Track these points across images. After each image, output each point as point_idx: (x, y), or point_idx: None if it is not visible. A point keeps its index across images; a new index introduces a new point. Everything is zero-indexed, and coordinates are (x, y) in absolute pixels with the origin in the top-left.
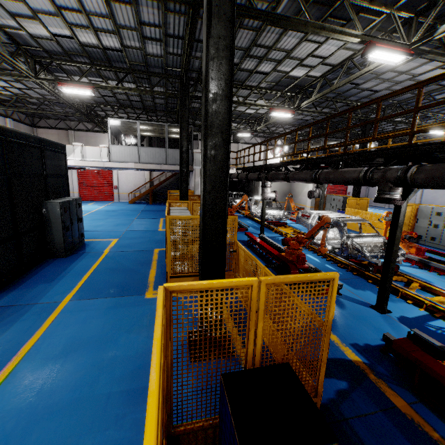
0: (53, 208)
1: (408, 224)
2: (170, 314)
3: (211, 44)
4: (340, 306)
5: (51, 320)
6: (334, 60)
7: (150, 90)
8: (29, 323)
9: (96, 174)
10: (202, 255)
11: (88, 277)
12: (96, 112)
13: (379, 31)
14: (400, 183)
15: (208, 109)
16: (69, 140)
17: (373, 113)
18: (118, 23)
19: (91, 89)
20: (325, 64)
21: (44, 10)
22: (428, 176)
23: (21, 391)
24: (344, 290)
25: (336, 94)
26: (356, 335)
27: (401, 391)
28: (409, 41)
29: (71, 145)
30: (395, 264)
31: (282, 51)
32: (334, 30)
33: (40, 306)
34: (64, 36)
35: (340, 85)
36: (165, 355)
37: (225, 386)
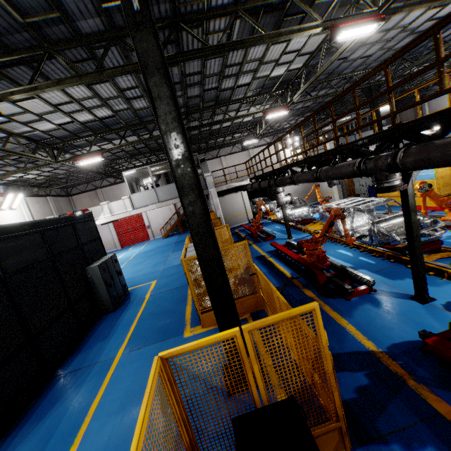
0: (94, 272)
1: (450, 183)
2: (172, 376)
3: (160, 122)
4: (375, 304)
5: (109, 377)
6: (309, 48)
7: (149, 138)
8: (93, 383)
9: (128, 220)
10: (210, 298)
11: (135, 326)
12: (113, 167)
13: (343, 7)
14: (393, 169)
15: (174, 175)
16: (99, 197)
17: (376, 76)
18: (104, 98)
19: (100, 155)
20: (302, 54)
21: (46, 111)
22: (416, 159)
23: (93, 448)
24: (380, 285)
25: (327, 74)
26: (393, 336)
27: (445, 394)
28: (377, 6)
29: (99, 206)
30: (436, 239)
31: (254, 61)
32: (291, 32)
33: (100, 364)
34: (67, 123)
35: (323, 70)
36: (179, 411)
37: (234, 430)
